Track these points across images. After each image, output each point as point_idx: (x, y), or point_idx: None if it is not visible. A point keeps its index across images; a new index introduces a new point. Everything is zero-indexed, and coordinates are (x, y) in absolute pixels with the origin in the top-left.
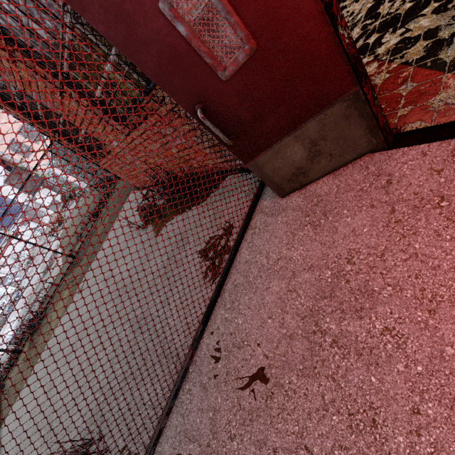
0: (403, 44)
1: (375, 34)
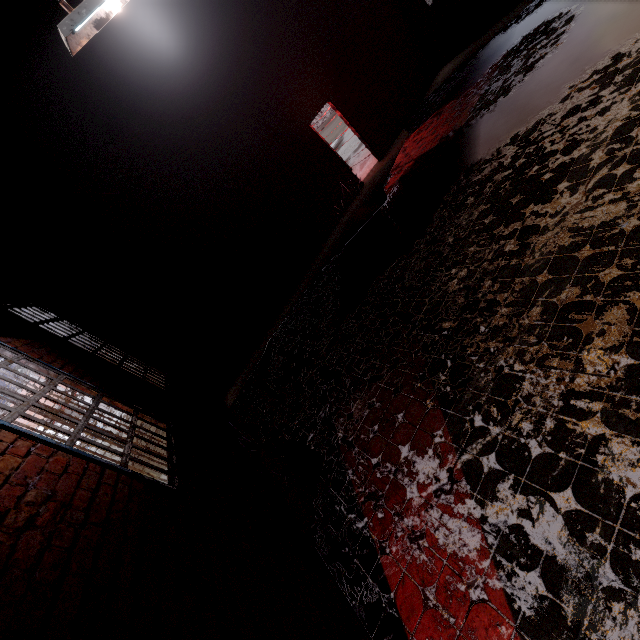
0: (517, 543)
1: (493, 456)
